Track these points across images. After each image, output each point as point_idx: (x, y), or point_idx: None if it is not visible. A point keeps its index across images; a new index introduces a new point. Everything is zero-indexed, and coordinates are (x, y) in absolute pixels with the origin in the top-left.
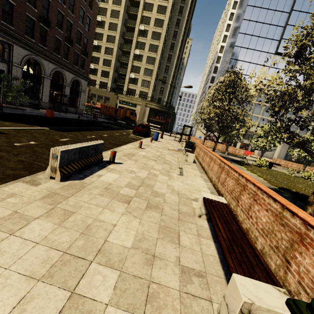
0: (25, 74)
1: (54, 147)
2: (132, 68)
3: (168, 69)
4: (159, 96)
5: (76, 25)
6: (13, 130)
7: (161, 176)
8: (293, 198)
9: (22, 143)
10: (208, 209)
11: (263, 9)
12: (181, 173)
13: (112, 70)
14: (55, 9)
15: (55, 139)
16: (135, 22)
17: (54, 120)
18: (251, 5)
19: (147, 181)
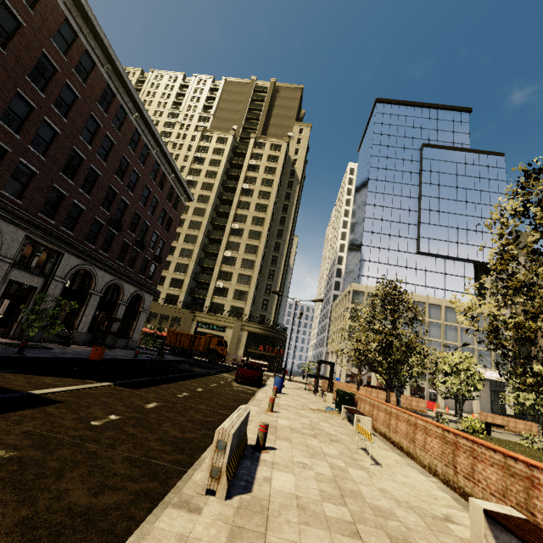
0: (65, 290)
1: (221, 428)
2: (220, 274)
3: (273, 275)
4: (262, 313)
5: (153, 227)
6: (67, 394)
7: (353, 471)
8: None
9: (102, 421)
10: (517, 533)
11: (386, 207)
12: (374, 460)
13: (189, 278)
14: (132, 211)
15: (138, 406)
16: (226, 220)
17: (105, 365)
18: (371, 204)
19: (343, 483)
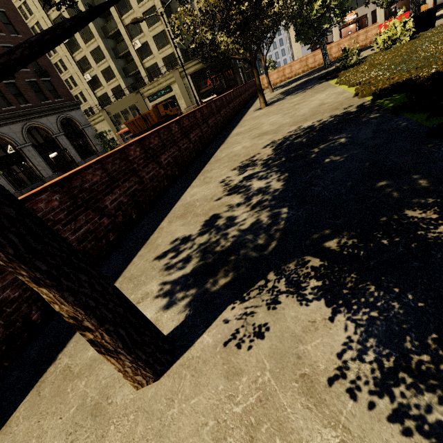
0: None
1: None
2: (129, 31)
3: None
4: None
5: None
6: None
7: None
8: (392, 113)
9: None
10: None
11: None
12: None
13: (111, 61)
14: None
15: None
16: None
17: None
18: None
19: None
